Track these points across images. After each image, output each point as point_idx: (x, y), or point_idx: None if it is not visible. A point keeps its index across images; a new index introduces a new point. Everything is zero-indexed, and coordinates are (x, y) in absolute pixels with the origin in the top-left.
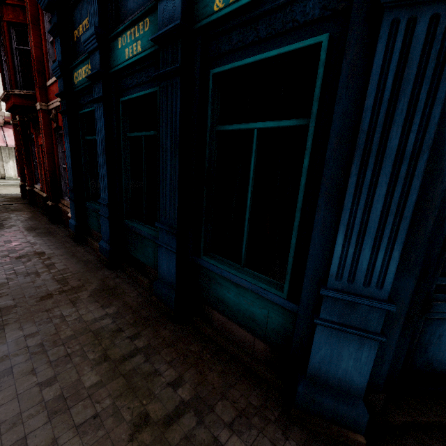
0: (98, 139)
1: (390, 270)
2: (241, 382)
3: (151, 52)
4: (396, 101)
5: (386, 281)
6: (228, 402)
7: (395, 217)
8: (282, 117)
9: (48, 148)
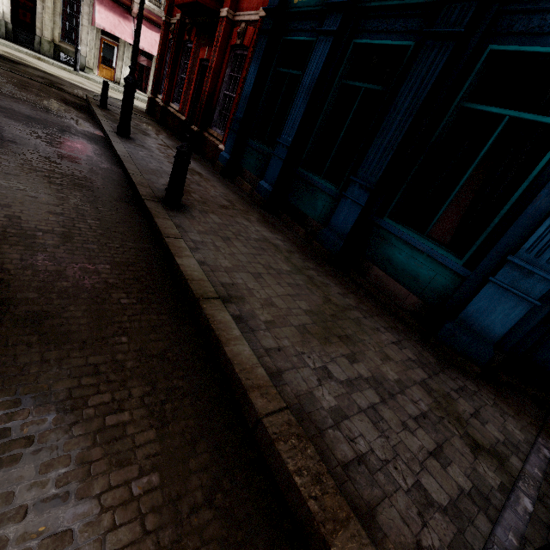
0: (307, 75)
1: None
2: (390, 316)
3: (426, 3)
4: None
5: None
6: (382, 319)
7: None
8: (537, 113)
9: (216, 65)
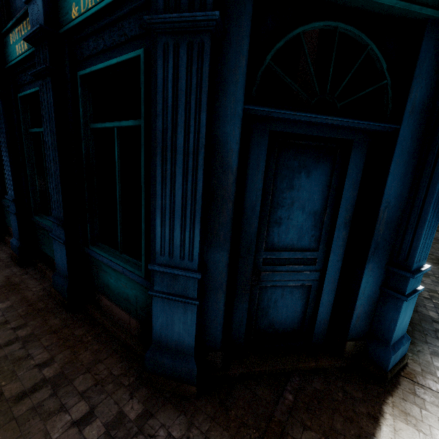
0: (0, 134)
1: (195, 245)
2: (111, 357)
3: (34, 51)
4: (177, 107)
5: (194, 254)
6: (90, 375)
7: (191, 201)
8: (140, 117)
9: None
